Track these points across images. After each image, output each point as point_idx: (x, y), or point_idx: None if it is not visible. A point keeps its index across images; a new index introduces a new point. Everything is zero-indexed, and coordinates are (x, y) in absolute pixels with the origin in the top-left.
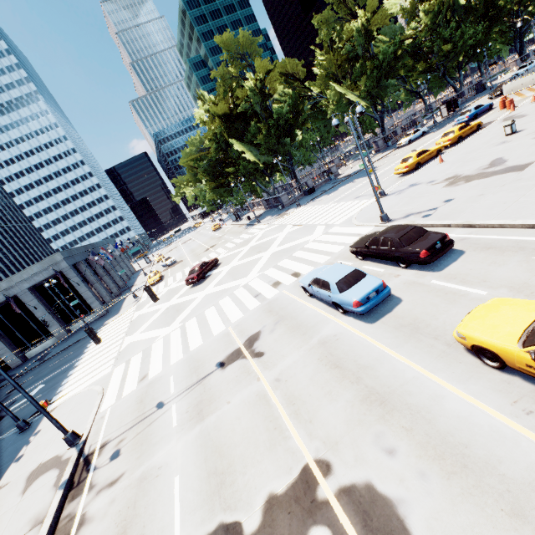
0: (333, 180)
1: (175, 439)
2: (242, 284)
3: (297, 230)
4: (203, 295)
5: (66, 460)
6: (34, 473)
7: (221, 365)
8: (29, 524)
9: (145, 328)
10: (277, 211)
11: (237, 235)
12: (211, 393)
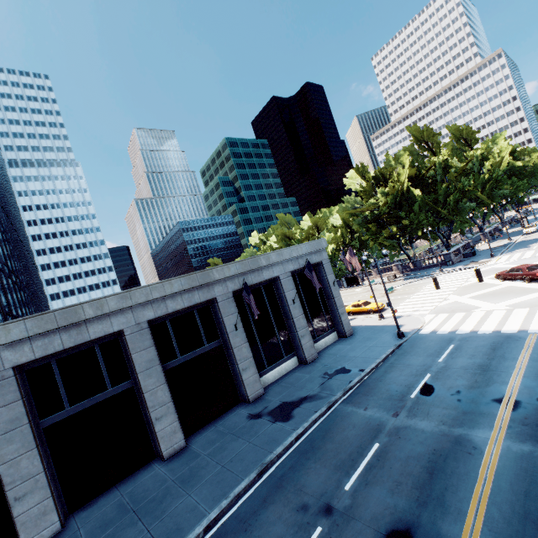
0: (480, 250)
1: None
2: None
3: None
4: None
5: None
6: None
7: None
8: None
9: None
10: (444, 266)
11: (425, 279)
12: None
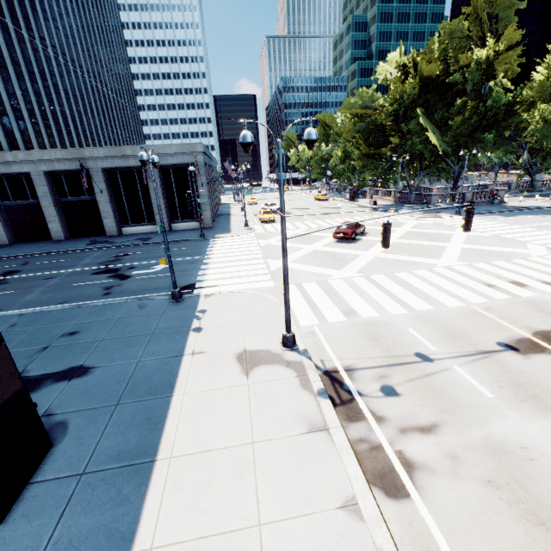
0: (497, 204)
1: (516, 417)
2: (441, 265)
3: (484, 236)
4: (371, 256)
5: (296, 362)
6: (245, 357)
7: (513, 348)
8: (299, 422)
9: (294, 259)
10: (418, 208)
11: (367, 213)
12: (530, 378)
